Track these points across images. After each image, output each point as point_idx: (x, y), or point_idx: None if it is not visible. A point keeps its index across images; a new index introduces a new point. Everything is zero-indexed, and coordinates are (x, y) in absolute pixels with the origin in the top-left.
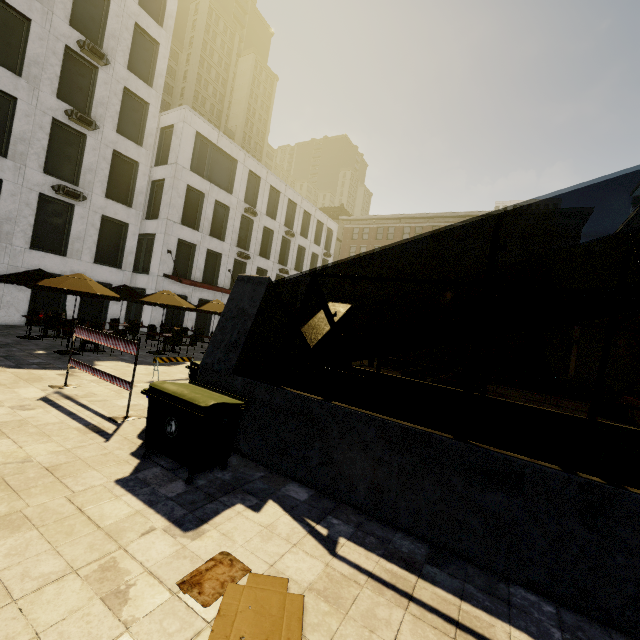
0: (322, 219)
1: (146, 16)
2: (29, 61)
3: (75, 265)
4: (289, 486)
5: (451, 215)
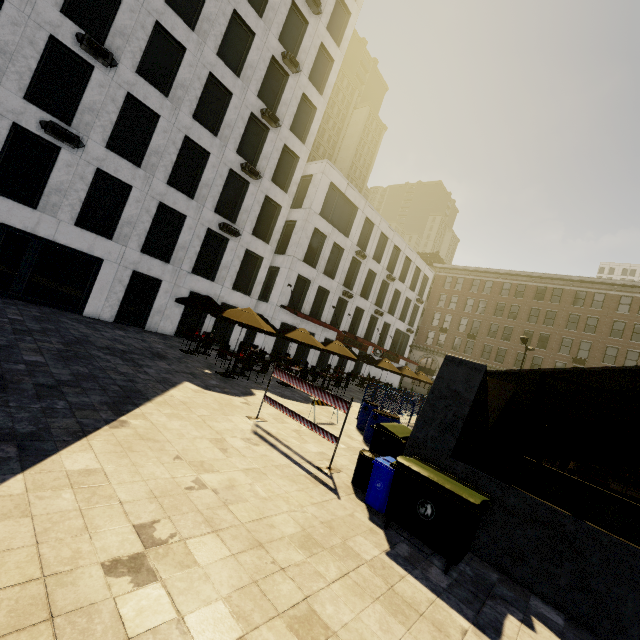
0: (420, 266)
1: (312, 87)
2: (224, 125)
3: (218, 289)
4: (534, 600)
5: (562, 278)
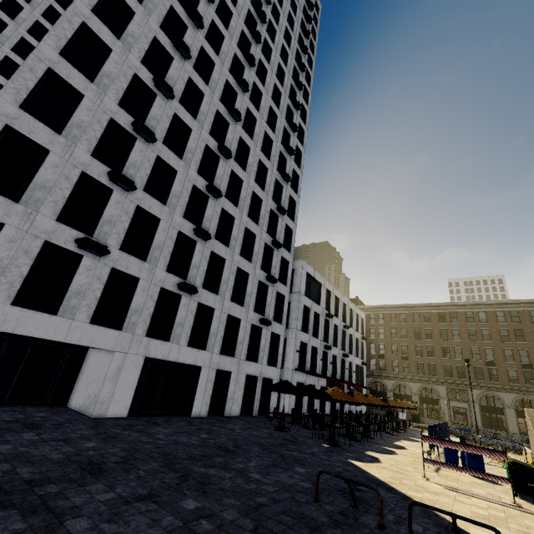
0: (358, 312)
1: (289, 219)
2: (254, 254)
3: (260, 368)
4: None
5: (452, 304)
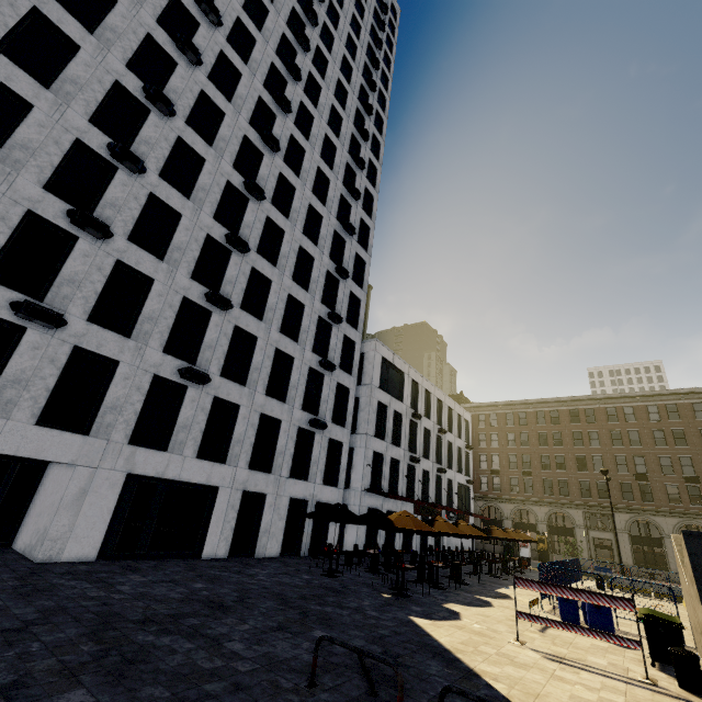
0: (460, 411)
1: (355, 285)
2: (302, 331)
3: (312, 488)
4: None
5: (588, 398)
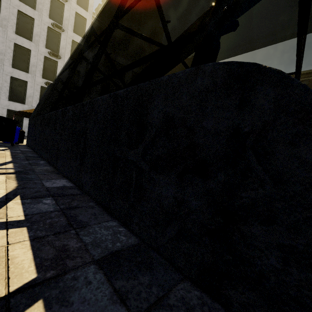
0: None
1: (80, 8)
2: (34, 35)
3: None
4: (26, 149)
5: None
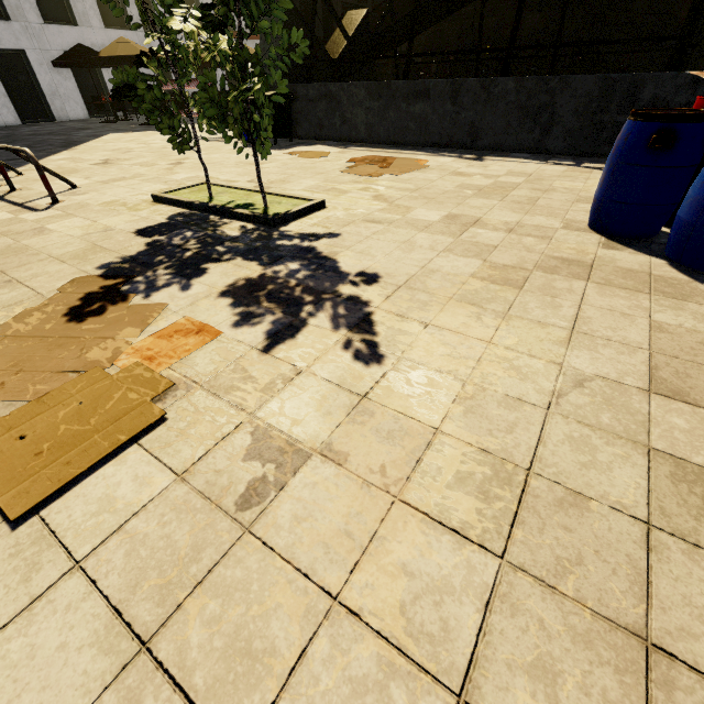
0: None
1: None
2: None
3: (91, 36)
4: (327, 142)
5: None
